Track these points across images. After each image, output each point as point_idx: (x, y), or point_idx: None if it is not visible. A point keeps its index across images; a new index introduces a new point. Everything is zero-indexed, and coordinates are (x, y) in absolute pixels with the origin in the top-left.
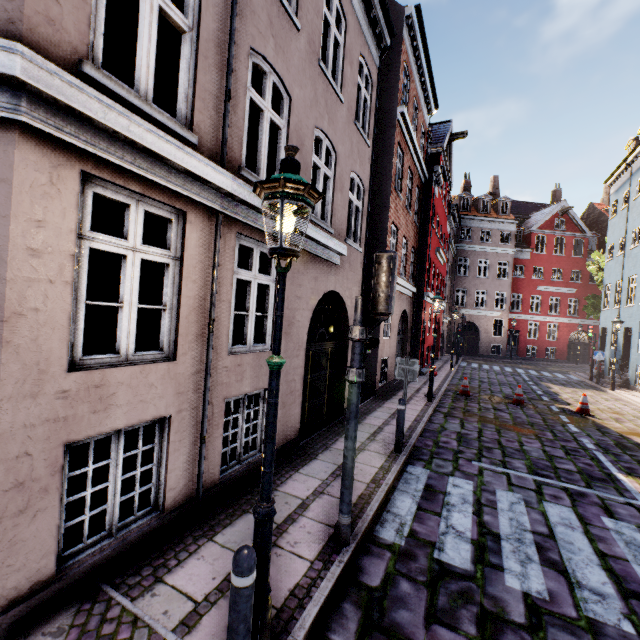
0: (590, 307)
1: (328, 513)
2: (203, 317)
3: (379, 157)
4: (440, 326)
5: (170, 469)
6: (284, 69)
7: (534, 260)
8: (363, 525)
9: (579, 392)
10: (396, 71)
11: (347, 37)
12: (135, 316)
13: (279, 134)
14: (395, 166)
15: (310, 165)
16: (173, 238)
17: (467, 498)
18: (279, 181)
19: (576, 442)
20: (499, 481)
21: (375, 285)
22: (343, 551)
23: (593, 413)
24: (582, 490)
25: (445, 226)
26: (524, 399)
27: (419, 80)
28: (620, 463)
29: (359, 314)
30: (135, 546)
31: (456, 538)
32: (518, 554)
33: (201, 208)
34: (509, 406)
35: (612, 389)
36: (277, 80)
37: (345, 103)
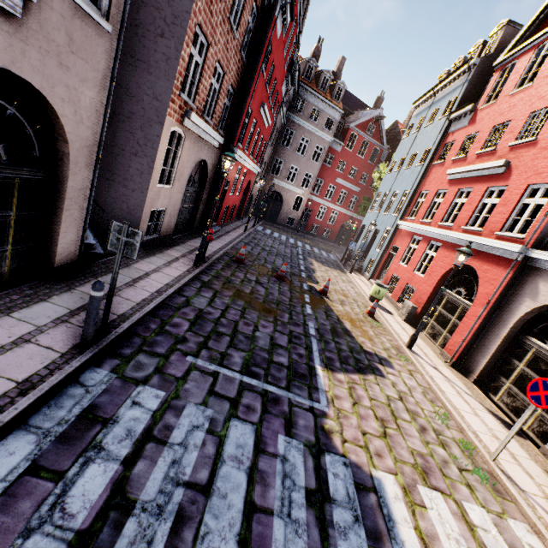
0: (363, 206)
1: None
2: None
3: None
4: (250, 189)
5: None
6: None
7: (343, 154)
8: None
9: (330, 272)
10: None
11: None
12: None
13: None
14: None
15: None
16: None
17: (136, 428)
18: None
19: (304, 327)
20: (200, 388)
21: None
22: None
23: (330, 294)
24: (280, 394)
25: (281, 84)
26: (287, 274)
27: None
28: (325, 353)
29: None
30: None
31: (48, 537)
32: None
33: None
34: (271, 280)
35: (350, 272)
36: None
37: None
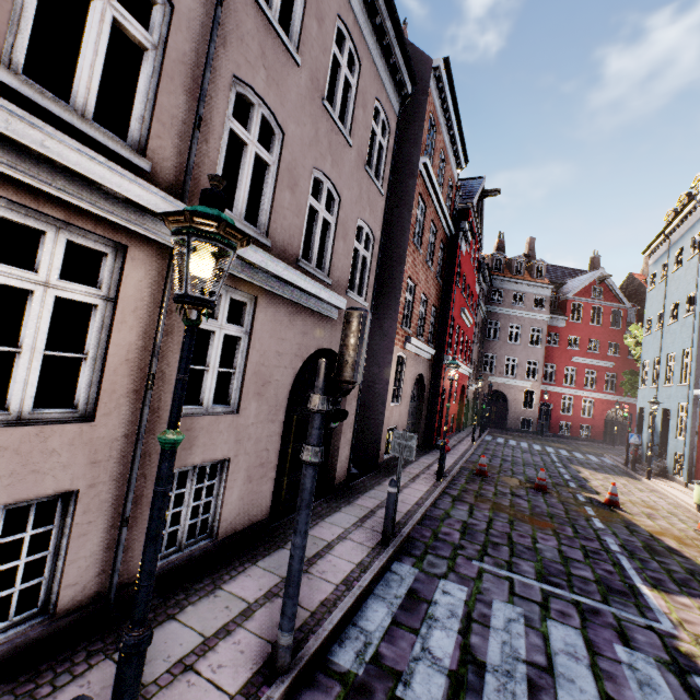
0: (627, 384)
1: (275, 624)
2: (140, 370)
3: (398, 207)
4: (464, 394)
5: (70, 559)
6: (277, 103)
7: (569, 329)
8: (314, 644)
9: (611, 479)
10: (421, 121)
11: (361, 80)
12: (39, 365)
13: (267, 171)
14: (415, 218)
15: (305, 208)
16: (107, 275)
17: (456, 610)
18: (184, 214)
19: (599, 541)
20: (499, 589)
21: (341, 347)
22: (277, 682)
23: (623, 506)
24: (596, 606)
25: (473, 286)
26: (548, 484)
27: (448, 133)
28: (646, 572)
29: (321, 380)
30: (0, 664)
31: (430, 667)
32: (503, 694)
33: (150, 243)
34: (529, 492)
35: (648, 478)
36: (268, 114)
37: (354, 146)
